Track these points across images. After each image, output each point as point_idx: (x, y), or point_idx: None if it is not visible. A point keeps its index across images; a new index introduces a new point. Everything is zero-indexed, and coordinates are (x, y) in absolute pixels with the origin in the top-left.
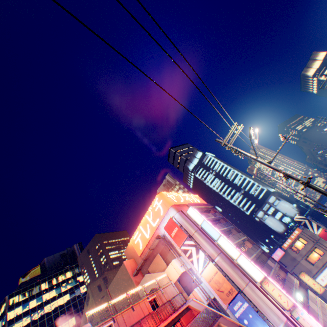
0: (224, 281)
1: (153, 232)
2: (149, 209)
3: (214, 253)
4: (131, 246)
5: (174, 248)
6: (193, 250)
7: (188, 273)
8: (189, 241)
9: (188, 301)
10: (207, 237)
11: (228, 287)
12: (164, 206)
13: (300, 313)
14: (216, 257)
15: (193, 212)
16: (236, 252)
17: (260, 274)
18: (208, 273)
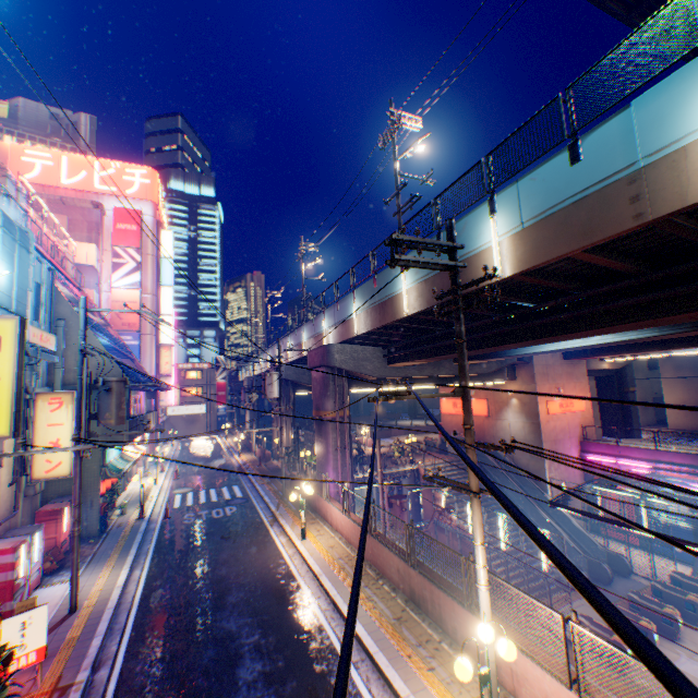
0: (136, 314)
1: (83, 189)
2: (115, 164)
3: (151, 290)
4: (3, 151)
5: (100, 238)
6: (133, 265)
7: (101, 274)
8: (138, 255)
9: (84, 289)
10: (159, 274)
11: (133, 321)
12: (145, 190)
13: (170, 382)
14: (150, 295)
15: (170, 241)
16: (170, 311)
17: (171, 341)
18: (125, 296)
